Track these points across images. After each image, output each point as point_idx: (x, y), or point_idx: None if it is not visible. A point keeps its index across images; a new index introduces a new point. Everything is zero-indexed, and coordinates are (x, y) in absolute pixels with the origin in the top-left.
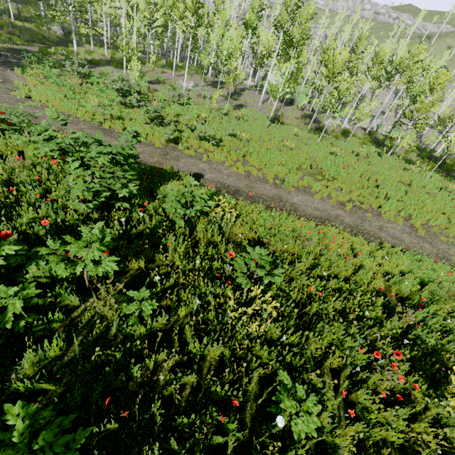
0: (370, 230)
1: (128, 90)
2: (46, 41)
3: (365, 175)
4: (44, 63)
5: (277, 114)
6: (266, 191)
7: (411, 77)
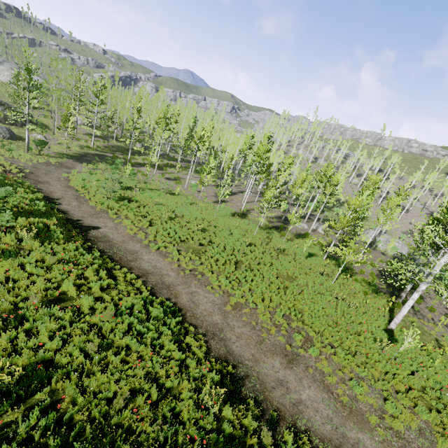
0: (177, 290)
1: (118, 179)
2: (125, 152)
3: (245, 261)
4: (108, 162)
5: (248, 211)
6: (132, 247)
7: (399, 201)
